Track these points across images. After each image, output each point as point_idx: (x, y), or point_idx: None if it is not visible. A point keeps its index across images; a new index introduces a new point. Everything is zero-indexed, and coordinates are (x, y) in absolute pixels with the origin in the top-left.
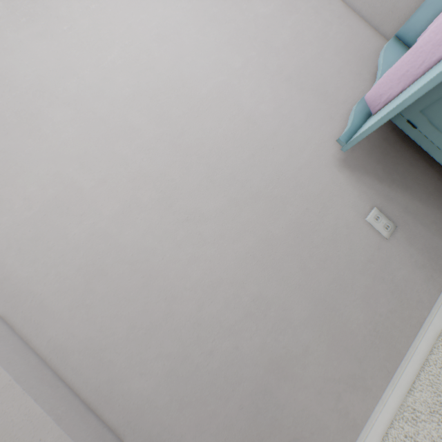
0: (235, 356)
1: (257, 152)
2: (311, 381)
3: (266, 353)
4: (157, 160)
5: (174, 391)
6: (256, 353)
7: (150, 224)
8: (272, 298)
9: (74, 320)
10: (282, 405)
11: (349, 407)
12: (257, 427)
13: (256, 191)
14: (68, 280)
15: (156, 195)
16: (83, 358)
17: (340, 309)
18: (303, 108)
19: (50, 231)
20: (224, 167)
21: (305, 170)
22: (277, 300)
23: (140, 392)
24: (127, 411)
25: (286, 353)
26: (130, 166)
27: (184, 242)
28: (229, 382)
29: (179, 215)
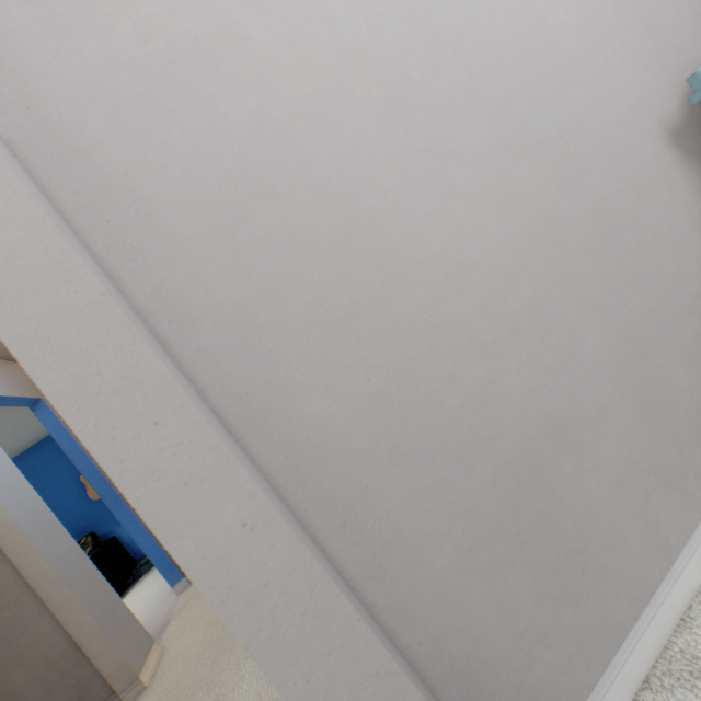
0: (489, 395)
1: (548, 79)
2: (606, 463)
3: (540, 402)
4: (384, 37)
5: (382, 430)
6: (524, 399)
7: (364, 137)
8: (555, 314)
9: (209, 264)
10: (560, 492)
11: (661, 517)
12: (518, 522)
13: (542, 139)
14: (204, 190)
15: (378, 94)
16: (220, 335)
17: (656, 360)
18: (620, 37)
19: (178, 93)
20: (494, 85)
21: (618, 132)
22: (563, 320)
23: (321, 420)
24: (294, 448)
25: (571, 410)
26: (338, 30)
27: (420, 184)
28: (477, 437)
29: (415, 139)
